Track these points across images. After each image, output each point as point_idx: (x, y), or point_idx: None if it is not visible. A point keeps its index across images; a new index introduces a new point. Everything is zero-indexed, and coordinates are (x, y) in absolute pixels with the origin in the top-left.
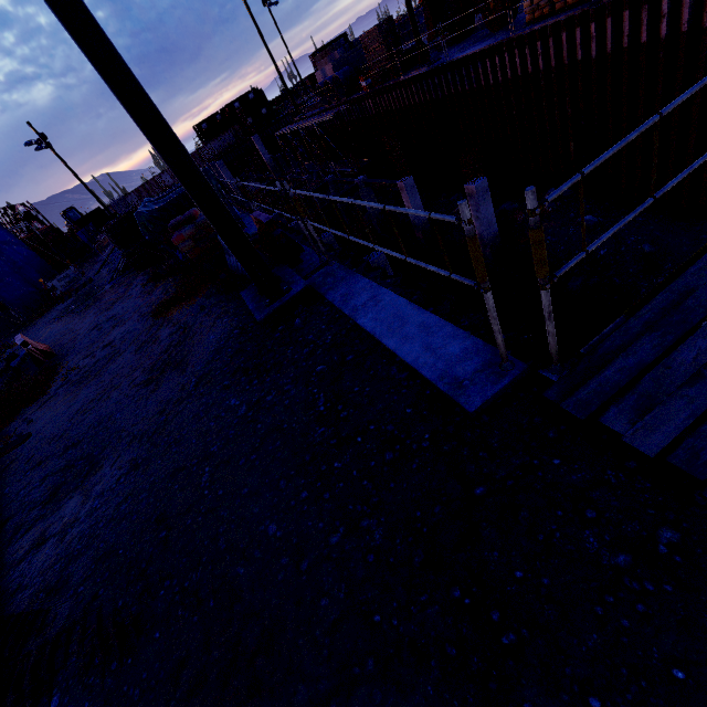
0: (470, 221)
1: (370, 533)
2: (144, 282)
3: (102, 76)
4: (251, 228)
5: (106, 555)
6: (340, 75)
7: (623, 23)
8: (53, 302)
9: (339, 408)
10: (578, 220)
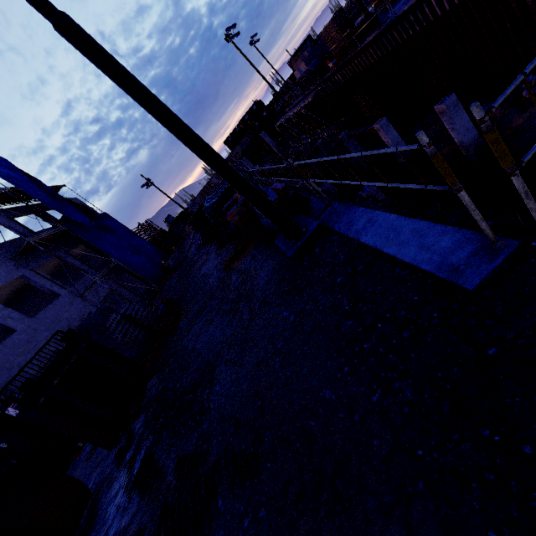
0: (429, 144)
1: (402, 391)
2: (215, 249)
3: (177, 137)
4: (272, 196)
5: (229, 418)
6: (312, 67)
7: None
8: (170, 273)
9: (359, 305)
10: None
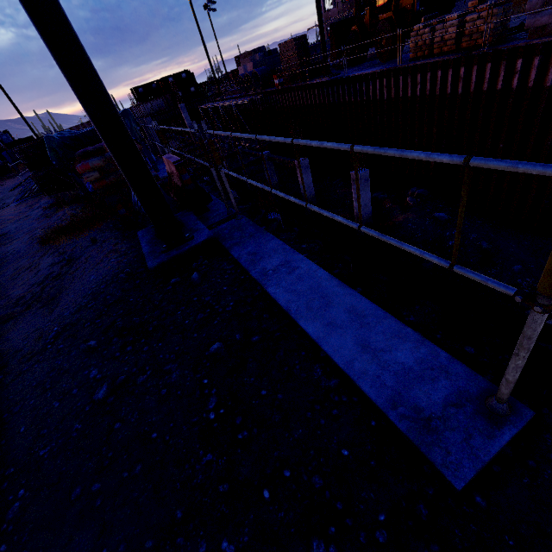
0: None
1: None
2: (46, 205)
3: None
4: (163, 172)
5: None
6: (259, 71)
7: (485, 72)
8: None
9: (237, 420)
10: (433, 215)
